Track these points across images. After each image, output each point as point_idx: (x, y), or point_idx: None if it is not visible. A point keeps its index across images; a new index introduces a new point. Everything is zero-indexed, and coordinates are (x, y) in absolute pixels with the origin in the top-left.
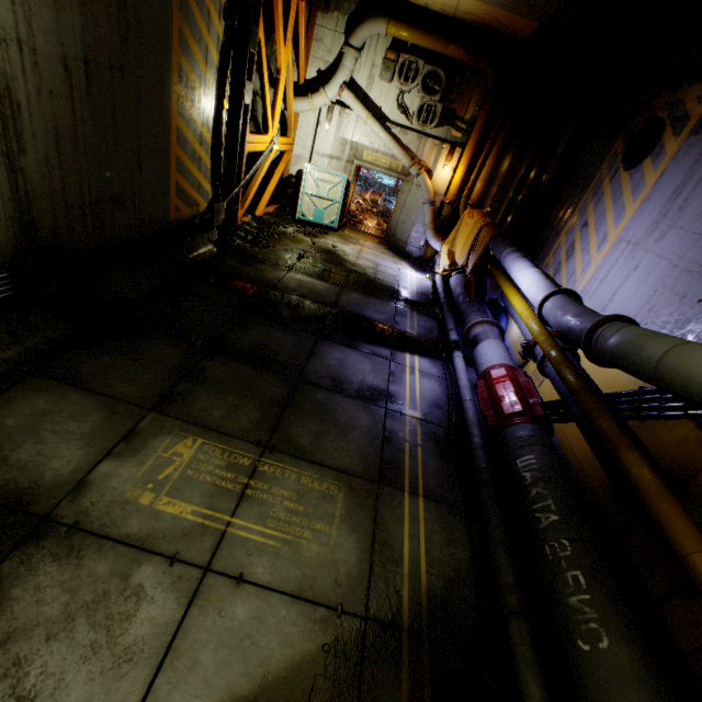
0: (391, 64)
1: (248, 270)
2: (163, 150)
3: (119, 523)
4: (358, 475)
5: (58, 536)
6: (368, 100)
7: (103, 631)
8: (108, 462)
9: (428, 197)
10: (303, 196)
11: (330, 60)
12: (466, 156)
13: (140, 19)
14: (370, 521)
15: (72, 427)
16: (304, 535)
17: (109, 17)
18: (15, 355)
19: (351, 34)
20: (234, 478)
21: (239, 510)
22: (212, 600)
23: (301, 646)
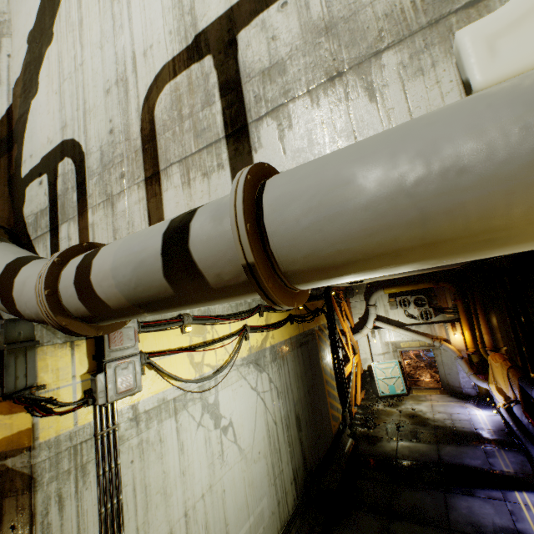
0: (393, 302)
1: (375, 448)
2: (325, 403)
3: None
4: None
5: None
6: (389, 320)
7: None
8: None
9: (456, 355)
10: (377, 381)
11: (362, 312)
12: (464, 325)
13: (314, 364)
14: None
15: None
16: None
17: (309, 372)
18: None
19: (368, 300)
20: None
21: None
22: None
23: None
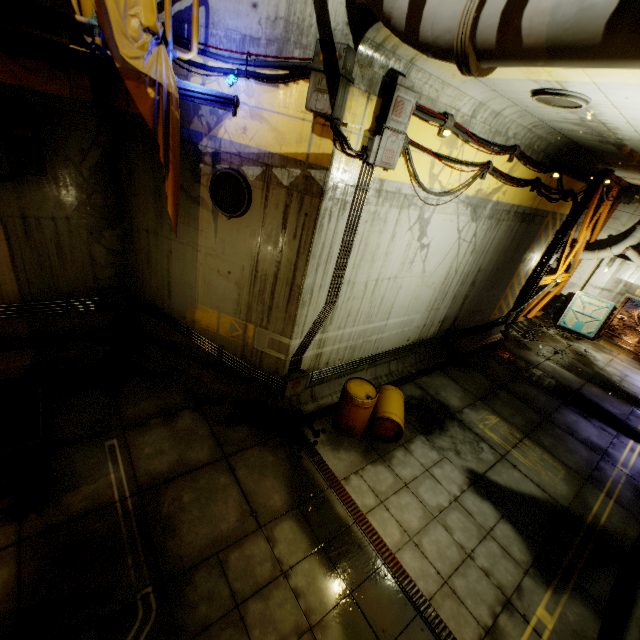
0: None
1: (519, 352)
2: (502, 291)
3: (473, 428)
4: (574, 470)
5: (457, 421)
6: None
7: (473, 450)
8: (467, 409)
9: None
10: (568, 311)
11: (622, 230)
12: None
13: (519, 250)
14: (576, 488)
15: (454, 392)
16: (541, 472)
17: (510, 254)
18: (433, 361)
19: None
20: (512, 438)
21: (514, 448)
22: (505, 465)
23: (537, 496)
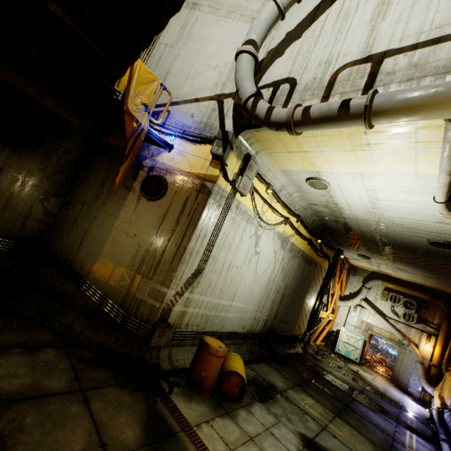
0: (385, 294)
1: (316, 362)
2: (300, 311)
3: (297, 403)
4: (378, 446)
5: (284, 397)
6: (374, 306)
7: (301, 419)
8: (289, 390)
9: (417, 358)
10: (339, 341)
11: (355, 290)
12: (439, 341)
13: (306, 282)
14: None
15: (278, 377)
16: (356, 443)
17: (301, 282)
18: (259, 355)
19: (365, 283)
20: (327, 415)
21: (331, 423)
22: (327, 434)
23: None
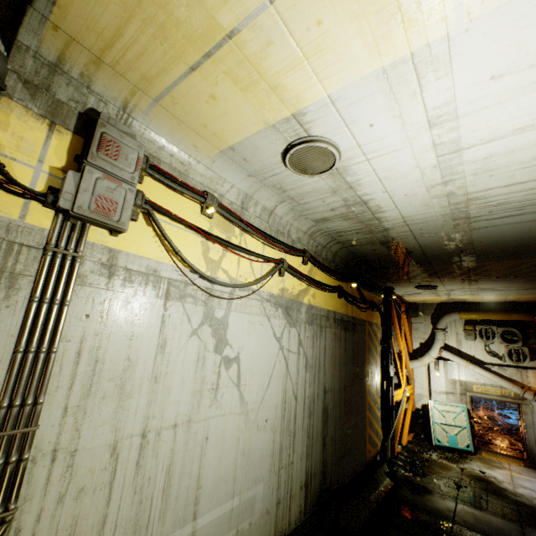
0: (470, 331)
1: (422, 500)
2: (363, 416)
3: None
4: None
5: None
6: (461, 352)
7: None
8: None
9: None
10: (433, 425)
11: (426, 337)
12: None
13: (357, 361)
14: None
15: None
16: None
17: (350, 366)
18: None
19: (436, 323)
20: None
21: None
22: None
23: None
